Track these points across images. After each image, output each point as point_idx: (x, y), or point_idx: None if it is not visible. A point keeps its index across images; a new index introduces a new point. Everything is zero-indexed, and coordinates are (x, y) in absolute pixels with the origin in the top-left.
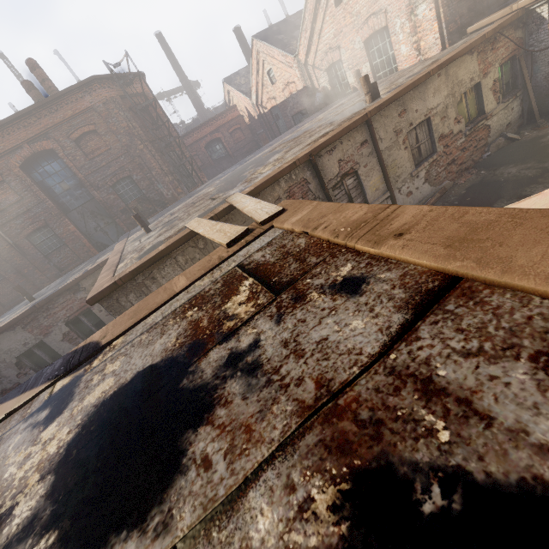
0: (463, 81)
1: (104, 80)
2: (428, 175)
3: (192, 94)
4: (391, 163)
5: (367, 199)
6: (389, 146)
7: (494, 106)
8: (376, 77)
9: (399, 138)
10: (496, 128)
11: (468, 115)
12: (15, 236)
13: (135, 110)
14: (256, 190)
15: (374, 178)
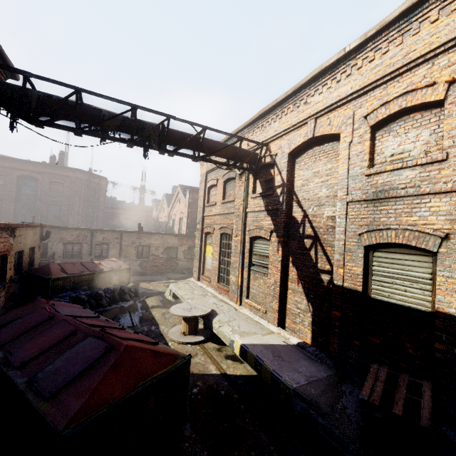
0: (170, 242)
1: (84, 172)
2: (142, 264)
3: (142, 195)
4: (126, 250)
5: (108, 256)
6: (128, 245)
7: (183, 258)
8: (180, 232)
9: (133, 245)
10: (181, 266)
11: (171, 255)
12: None
13: (88, 187)
14: (65, 228)
15: (115, 251)
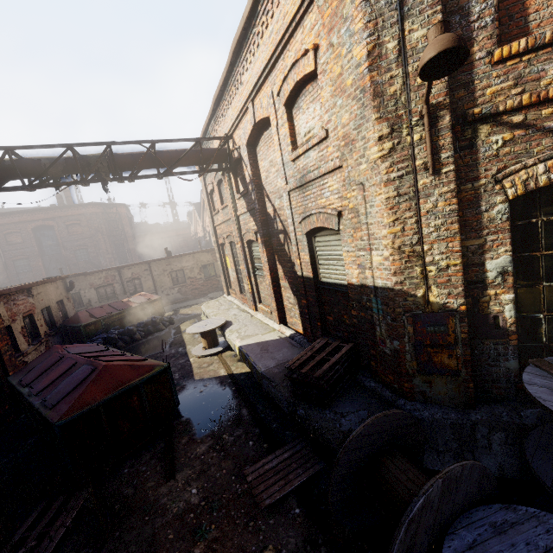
0: (203, 261)
1: (97, 204)
2: (180, 290)
3: (174, 211)
4: (160, 280)
5: (144, 290)
6: (160, 274)
7: None
8: None
9: (165, 272)
10: None
11: (209, 273)
12: (8, 258)
13: (106, 220)
14: (90, 273)
15: (149, 283)
